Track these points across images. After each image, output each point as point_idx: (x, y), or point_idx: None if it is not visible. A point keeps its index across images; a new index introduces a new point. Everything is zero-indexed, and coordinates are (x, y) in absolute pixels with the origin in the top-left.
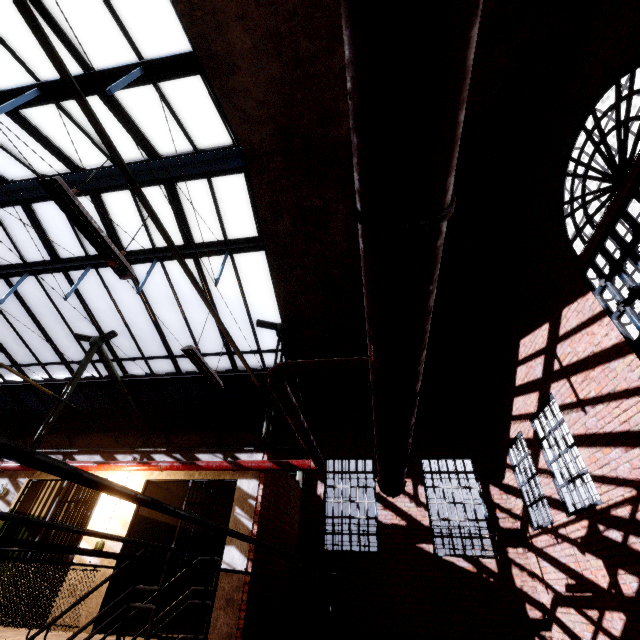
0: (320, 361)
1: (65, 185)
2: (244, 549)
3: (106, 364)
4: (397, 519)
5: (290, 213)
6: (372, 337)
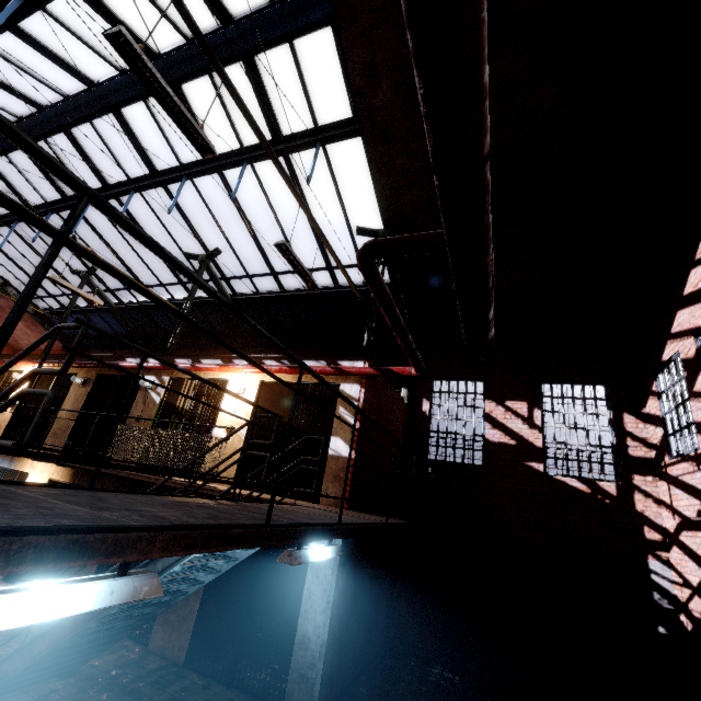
0: (412, 235)
1: (130, 38)
2: (348, 440)
3: (216, 283)
4: (506, 438)
5: (390, 77)
6: (413, 52)
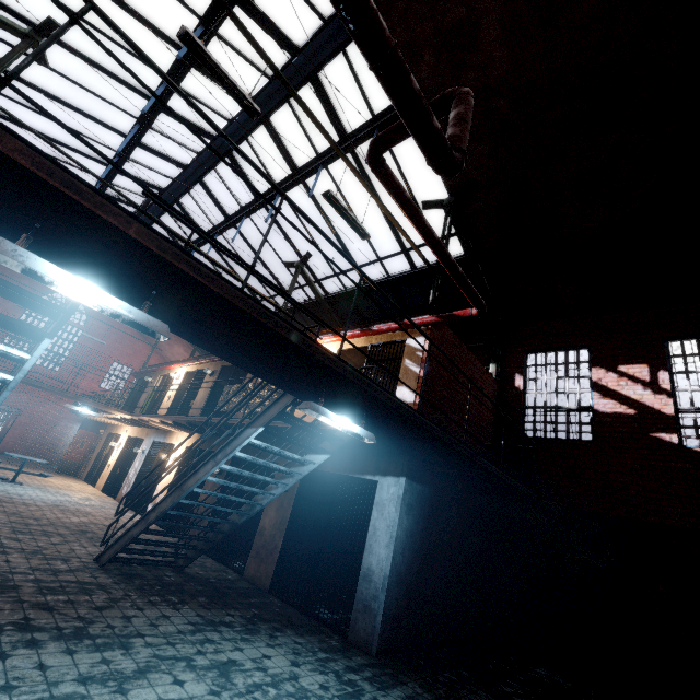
0: None
1: (192, 34)
2: (412, 388)
3: (309, 284)
4: (621, 408)
5: (430, 47)
6: None
